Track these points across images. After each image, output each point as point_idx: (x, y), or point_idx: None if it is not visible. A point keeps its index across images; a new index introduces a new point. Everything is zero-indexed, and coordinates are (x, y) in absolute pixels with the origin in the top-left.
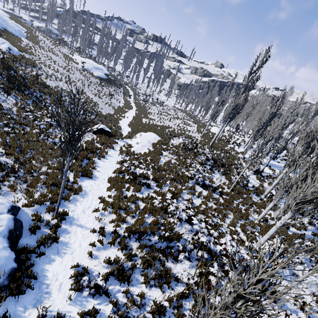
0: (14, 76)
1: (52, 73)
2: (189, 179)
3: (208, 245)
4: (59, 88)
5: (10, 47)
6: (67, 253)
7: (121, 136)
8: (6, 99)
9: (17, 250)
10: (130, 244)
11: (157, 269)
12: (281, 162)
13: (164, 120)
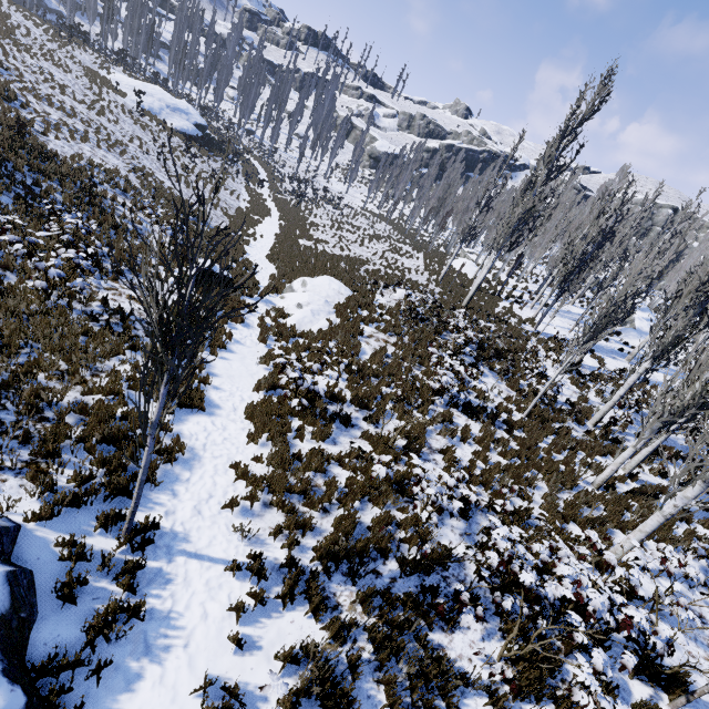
0: None
1: (59, 120)
2: (433, 395)
3: (533, 584)
4: (83, 161)
5: None
6: (174, 646)
7: (258, 288)
8: None
9: (27, 668)
10: (333, 591)
11: (416, 661)
12: (612, 339)
13: (348, 243)
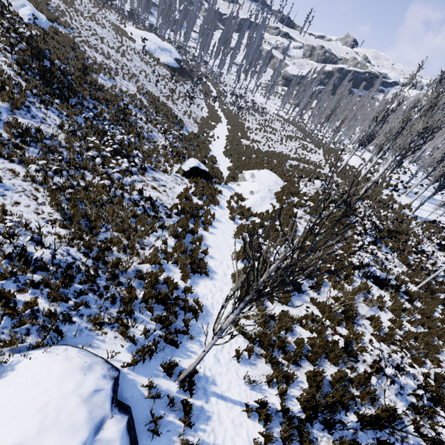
0: (51, 70)
1: (102, 61)
2: (352, 268)
3: None
4: (117, 89)
5: (34, 14)
6: None
7: (223, 178)
8: (45, 117)
9: None
10: (315, 436)
11: None
12: None
13: (272, 142)
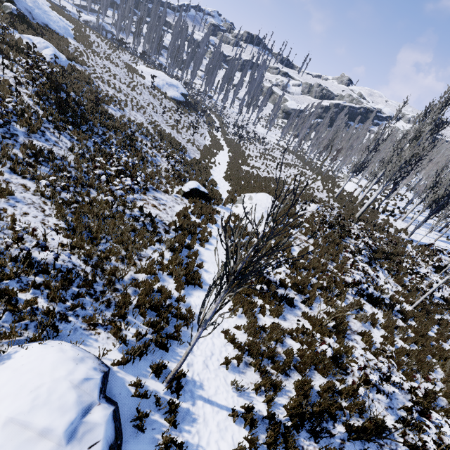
0: (66, 101)
1: (113, 94)
2: (345, 286)
3: None
4: (125, 119)
5: (56, 54)
6: None
7: (222, 199)
8: (58, 141)
9: None
10: (301, 444)
11: None
12: None
13: (272, 169)
